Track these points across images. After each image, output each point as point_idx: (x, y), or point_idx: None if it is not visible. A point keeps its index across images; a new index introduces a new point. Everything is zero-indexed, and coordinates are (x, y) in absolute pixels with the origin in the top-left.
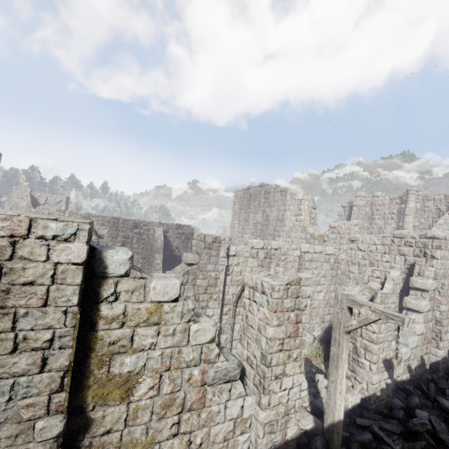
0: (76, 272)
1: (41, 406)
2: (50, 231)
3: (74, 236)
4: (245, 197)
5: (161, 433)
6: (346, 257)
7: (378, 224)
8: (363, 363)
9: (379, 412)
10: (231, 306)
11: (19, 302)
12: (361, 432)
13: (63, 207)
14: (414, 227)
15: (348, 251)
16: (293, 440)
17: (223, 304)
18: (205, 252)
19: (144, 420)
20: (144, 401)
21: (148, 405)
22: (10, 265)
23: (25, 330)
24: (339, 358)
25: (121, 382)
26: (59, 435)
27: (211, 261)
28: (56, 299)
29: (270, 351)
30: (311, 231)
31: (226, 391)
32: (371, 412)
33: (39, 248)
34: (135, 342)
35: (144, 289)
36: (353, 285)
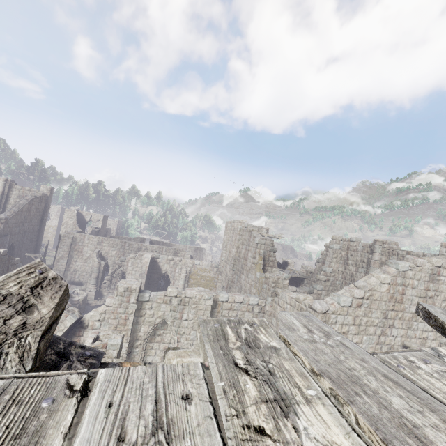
0: None
1: None
2: None
3: None
4: (232, 229)
5: None
6: (270, 309)
7: (351, 271)
8: None
9: None
10: (142, 342)
11: None
12: None
13: (100, 224)
14: None
15: (273, 303)
16: None
17: (135, 339)
18: (117, 298)
19: None
20: None
21: None
22: None
23: None
24: None
25: None
26: None
27: (122, 305)
28: None
29: None
30: (258, 276)
31: None
32: None
33: None
34: None
35: None
36: None
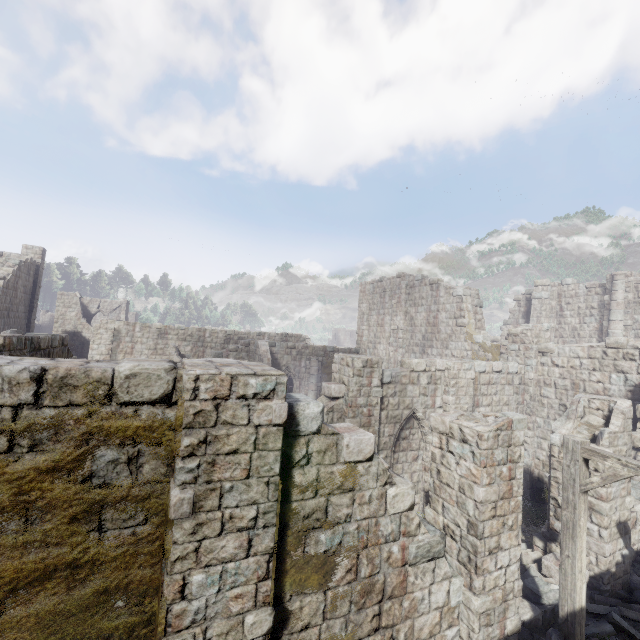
0: (277, 435)
1: (248, 597)
2: (250, 389)
3: (274, 392)
4: (377, 292)
5: (361, 628)
6: (535, 376)
7: (571, 324)
8: (588, 528)
9: (615, 594)
10: (388, 452)
11: (224, 475)
12: (597, 623)
13: (123, 316)
14: (625, 327)
15: (538, 367)
16: (514, 635)
17: (378, 450)
18: (355, 381)
19: (343, 611)
20: (341, 588)
21: (346, 592)
22: (215, 432)
23: (231, 507)
24: (575, 525)
25: (318, 565)
26: (268, 631)
27: (362, 392)
28: (259, 468)
29: (482, 519)
30: (480, 340)
31: (429, 572)
32: (605, 594)
33: (241, 410)
34: (329, 513)
35: (336, 447)
36: (562, 420)
